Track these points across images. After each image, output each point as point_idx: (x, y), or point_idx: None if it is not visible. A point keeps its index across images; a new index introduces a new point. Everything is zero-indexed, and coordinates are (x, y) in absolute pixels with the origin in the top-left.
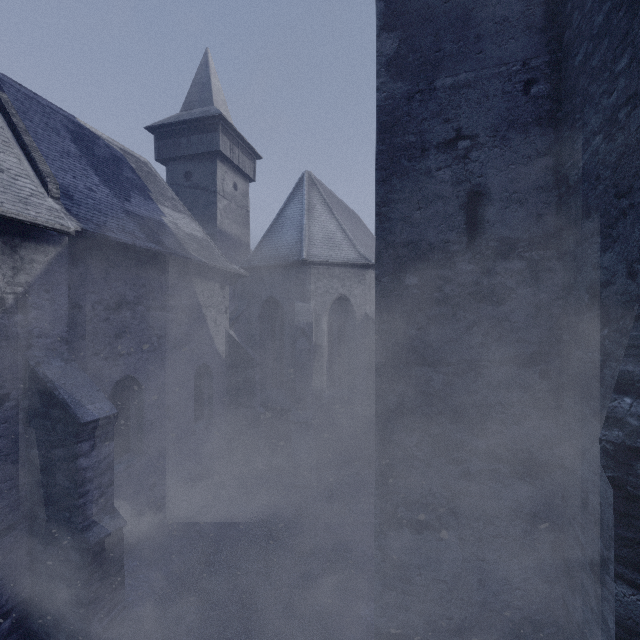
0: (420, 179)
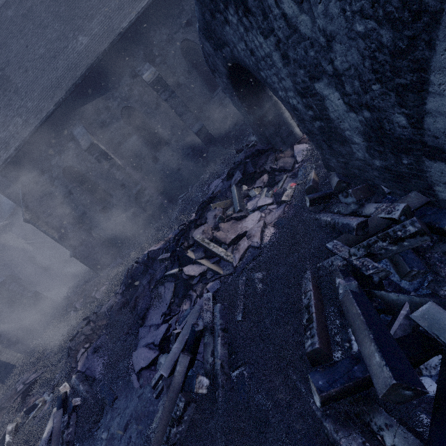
0: (2, 183)
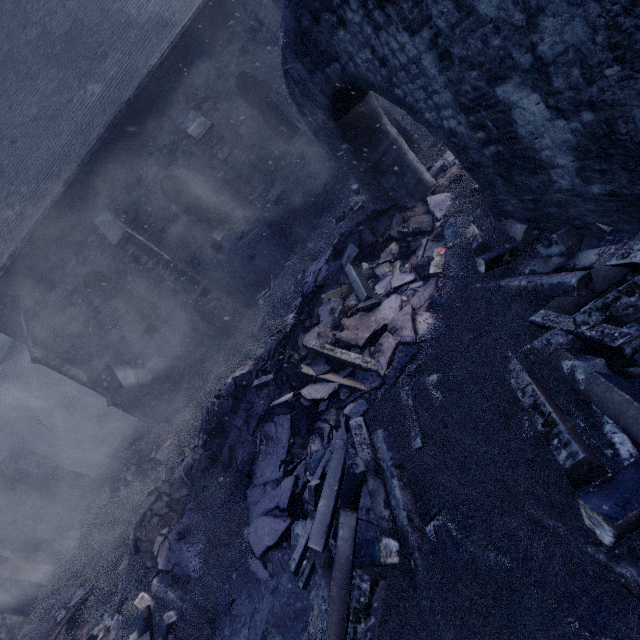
0: None
